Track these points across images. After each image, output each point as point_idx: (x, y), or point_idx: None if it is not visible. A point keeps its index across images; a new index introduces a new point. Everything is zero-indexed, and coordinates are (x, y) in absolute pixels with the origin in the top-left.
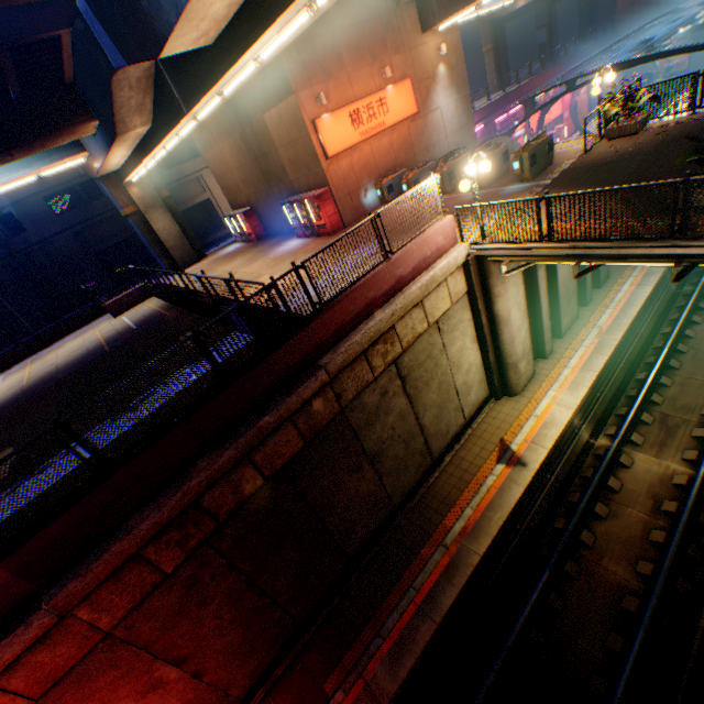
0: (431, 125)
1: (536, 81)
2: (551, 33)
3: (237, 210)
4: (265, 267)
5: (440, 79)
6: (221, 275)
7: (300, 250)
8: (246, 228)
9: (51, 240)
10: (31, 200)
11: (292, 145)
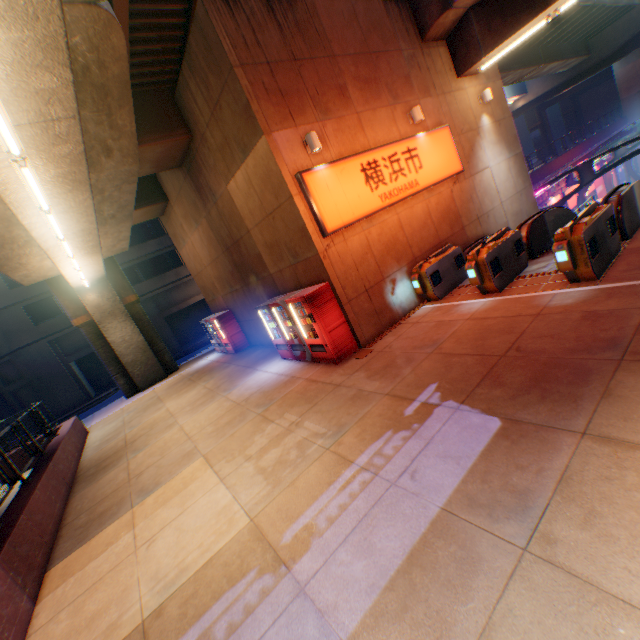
0: (480, 188)
1: (562, 158)
2: (545, 132)
3: (216, 312)
4: (211, 425)
5: (485, 132)
6: (157, 421)
7: (278, 389)
8: (223, 335)
9: (21, 350)
10: (8, 310)
11: (267, 220)
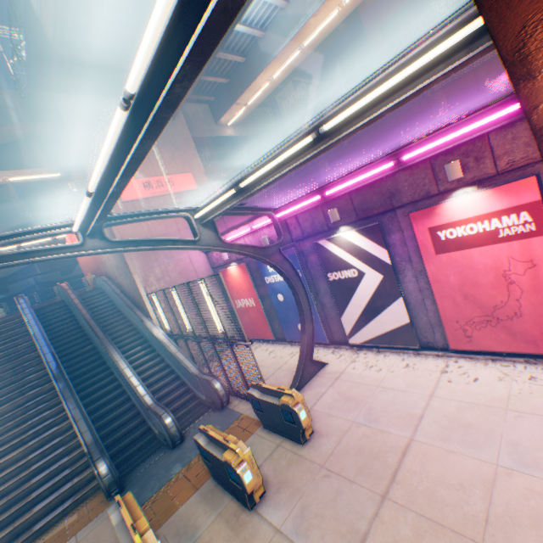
0: None
1: None
2: None
3: None
4: None
5: None
6: None
7: None
8: None
9: None
10: None
11: None
